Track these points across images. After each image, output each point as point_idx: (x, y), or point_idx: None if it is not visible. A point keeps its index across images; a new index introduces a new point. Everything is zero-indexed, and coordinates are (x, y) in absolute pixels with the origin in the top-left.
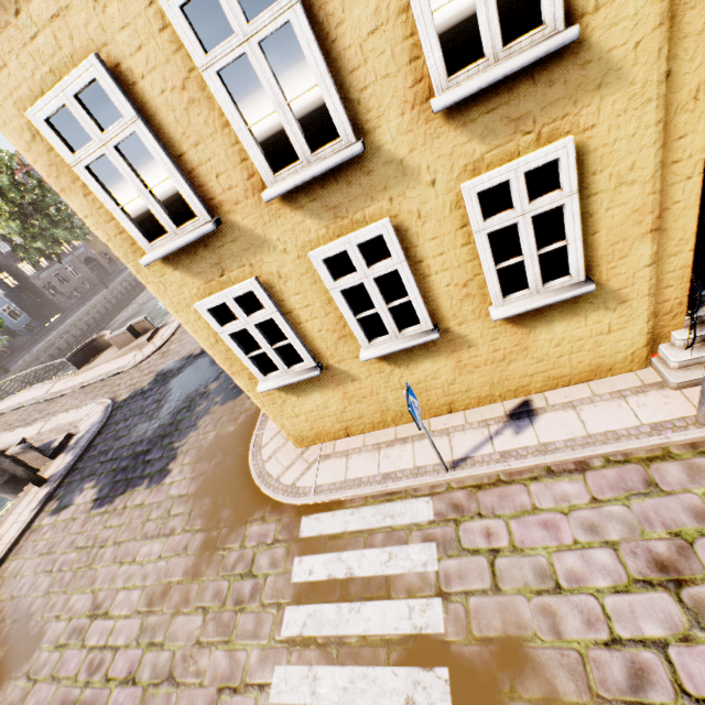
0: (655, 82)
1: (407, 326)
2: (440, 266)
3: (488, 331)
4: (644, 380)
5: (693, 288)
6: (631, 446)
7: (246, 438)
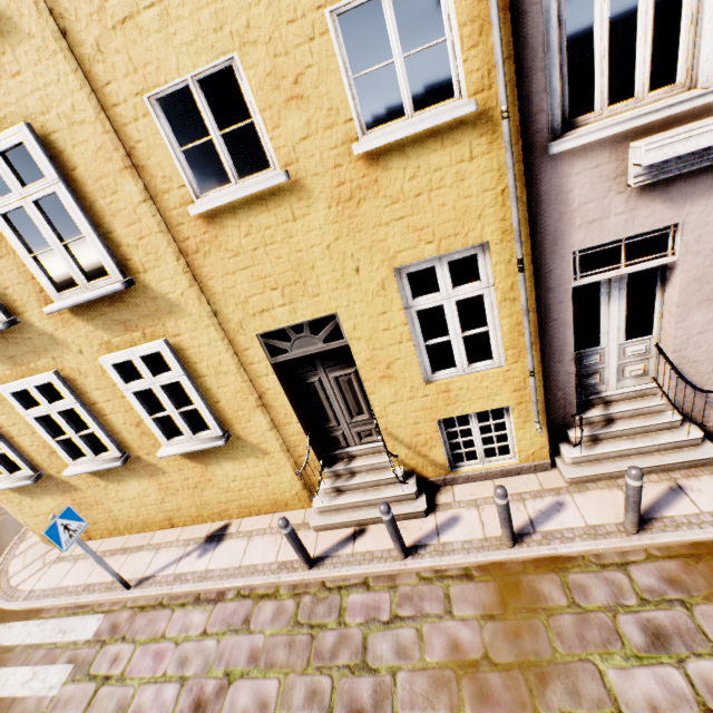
0: (207, 315)
1: (105, 450)
2: (112, 408)
3: (173, 462)
4: (306, 518)
5: (312, 449)
6: (254, 582)
7: (22, 528)
